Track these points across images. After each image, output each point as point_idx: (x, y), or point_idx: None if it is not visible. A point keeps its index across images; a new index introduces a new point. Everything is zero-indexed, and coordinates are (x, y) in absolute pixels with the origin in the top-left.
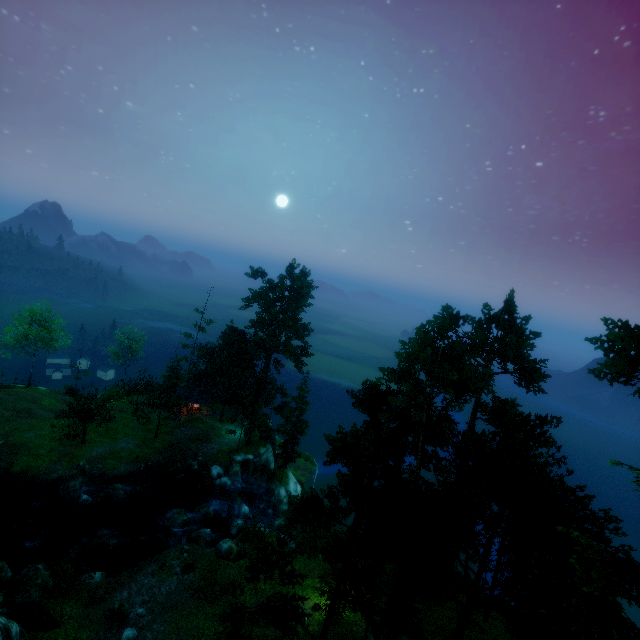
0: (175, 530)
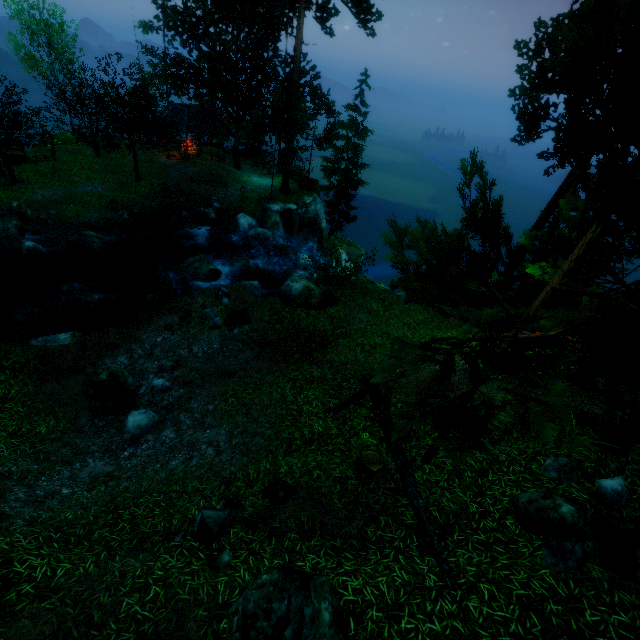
0: (200, 285)
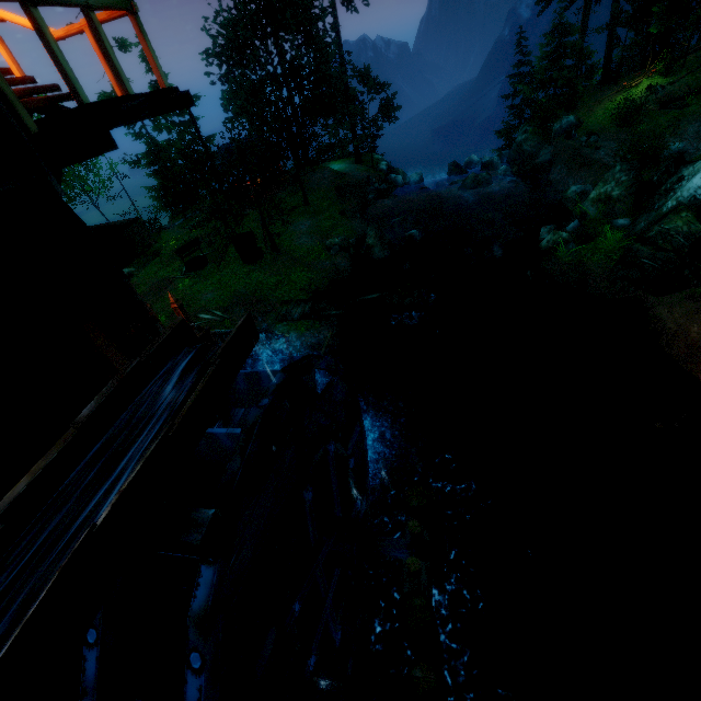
0: (492, 187)
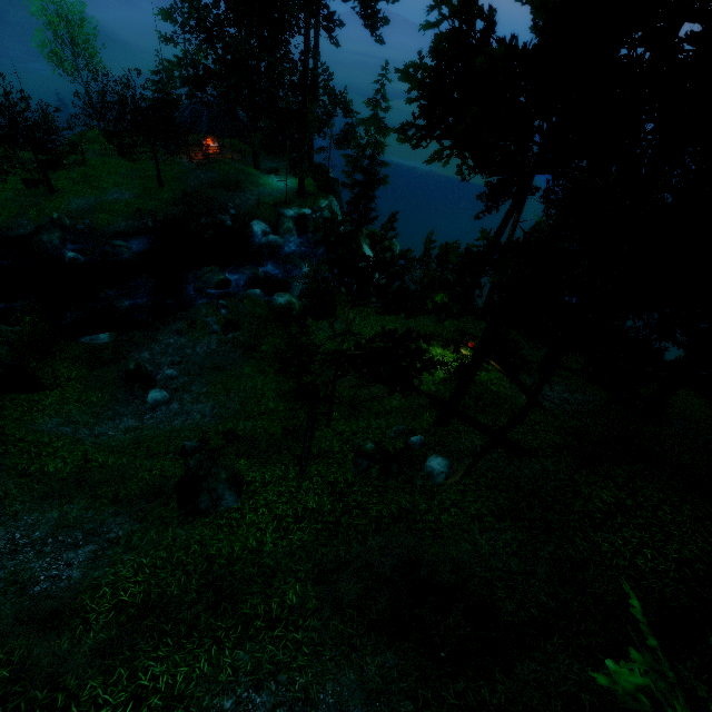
0: (212, 292)
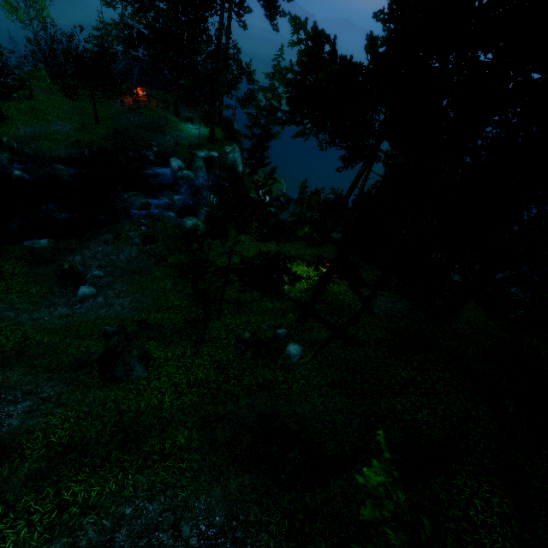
0: (135, 212)
